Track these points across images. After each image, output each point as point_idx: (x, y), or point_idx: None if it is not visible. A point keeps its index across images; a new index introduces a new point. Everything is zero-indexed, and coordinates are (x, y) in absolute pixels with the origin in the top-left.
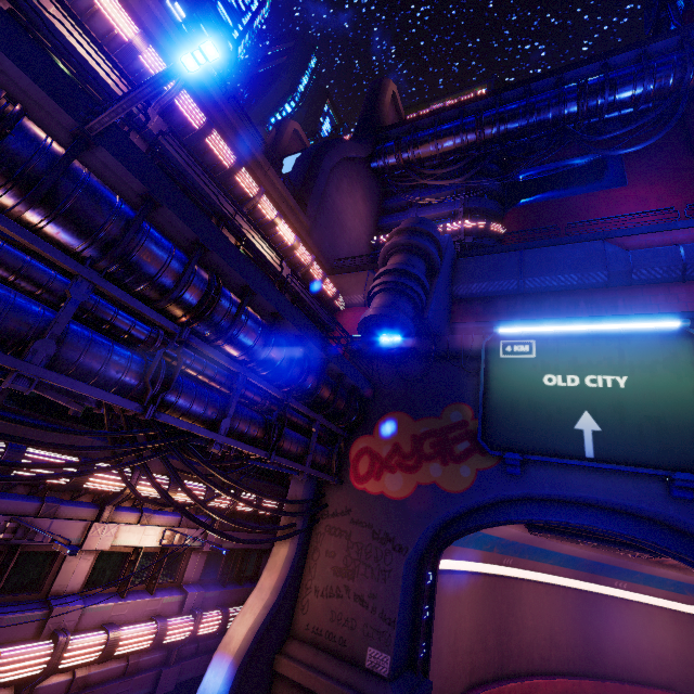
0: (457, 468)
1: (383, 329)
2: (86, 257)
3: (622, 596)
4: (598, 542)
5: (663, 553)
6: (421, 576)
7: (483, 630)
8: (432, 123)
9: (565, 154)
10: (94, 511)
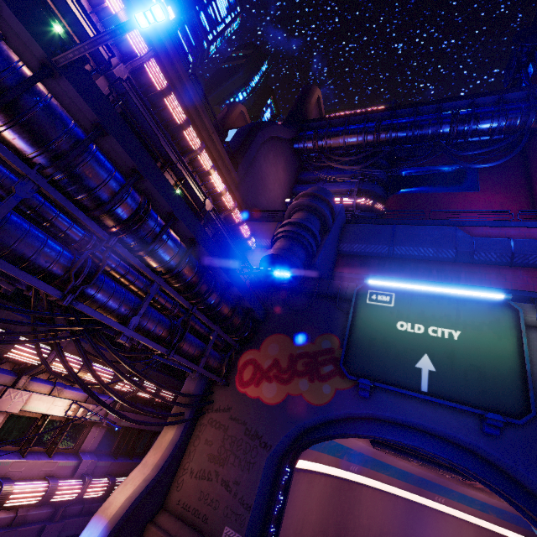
0: (320, 386)
1: (279, 266)
2: (36, 163)
3: (440, 509)
4: (423, 462)
5: (472, 477)
6: (279, 471)
7: (326, 523)
8: (343, 122)
9: (437, 162)
10: (12, 378)
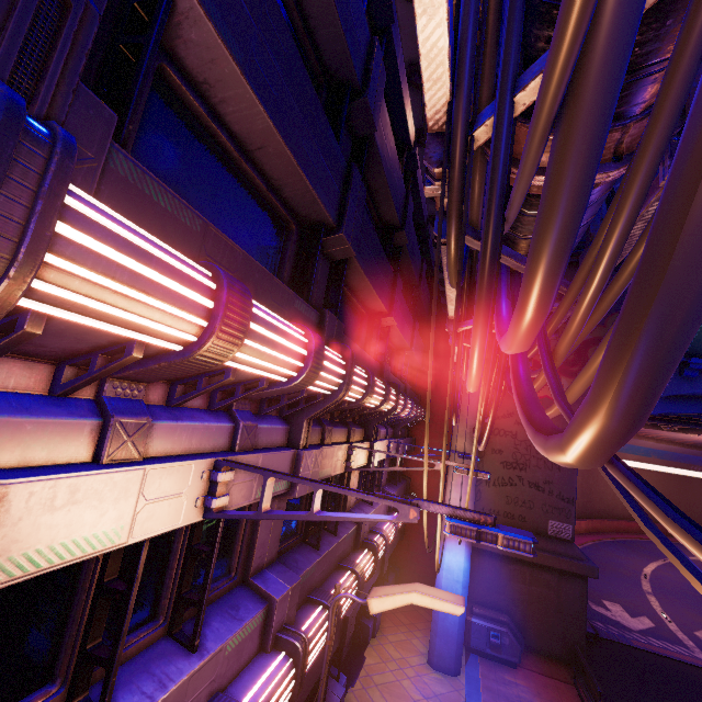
0: None
1: None
2: None
3: None
4: (700, 427)
5: None
6: None
7: None
8: None
9: None
10: (362, 431)
